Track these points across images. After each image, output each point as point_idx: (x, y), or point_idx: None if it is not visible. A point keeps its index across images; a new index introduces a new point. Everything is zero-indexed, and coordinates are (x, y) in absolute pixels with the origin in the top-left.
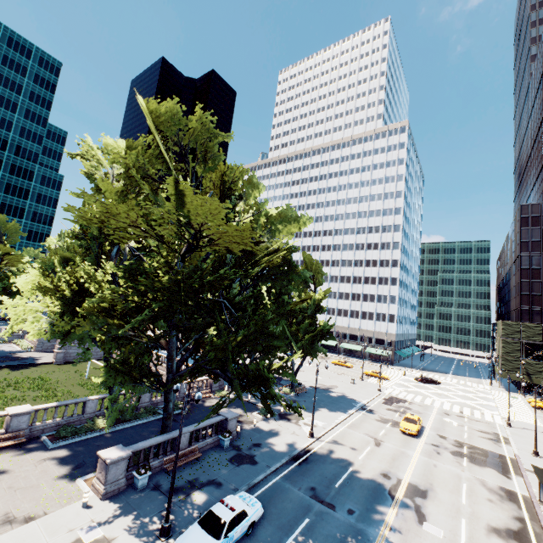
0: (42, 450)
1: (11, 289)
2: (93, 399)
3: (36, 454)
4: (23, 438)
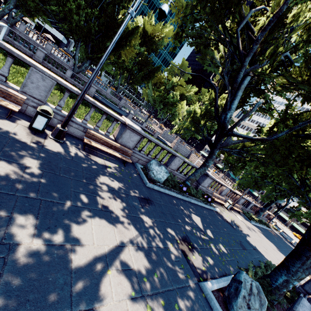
0: (250, 223)
1: (171, 103)
2: (253, 203)
3: (251, 224)
4: (240, 209)
